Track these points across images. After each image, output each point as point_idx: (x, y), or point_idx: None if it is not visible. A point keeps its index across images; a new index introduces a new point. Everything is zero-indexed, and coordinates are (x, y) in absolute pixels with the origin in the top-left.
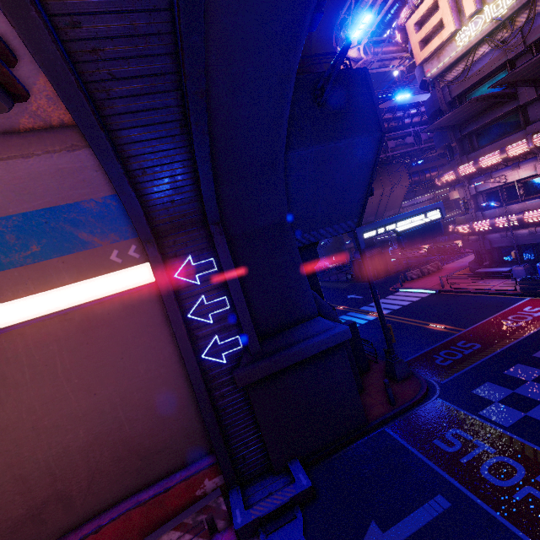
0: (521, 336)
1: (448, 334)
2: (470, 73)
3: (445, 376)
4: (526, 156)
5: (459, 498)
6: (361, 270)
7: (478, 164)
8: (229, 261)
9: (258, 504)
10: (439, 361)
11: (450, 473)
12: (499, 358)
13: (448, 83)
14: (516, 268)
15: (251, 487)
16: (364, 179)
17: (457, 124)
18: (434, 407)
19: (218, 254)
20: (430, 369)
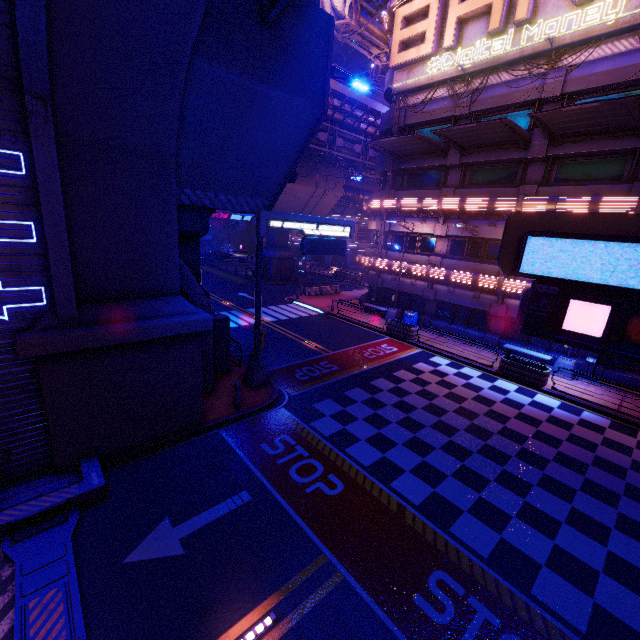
0: (370, 366)
1: (317, 353)
2: (426, 109)
3: (298, 389)
4: (433, 214)
5: (262, 493)
6: (265, 270)
7: (400, 204)
8: (53, 172)
9: (13, 507)
10: (299, 375)
11: (263, 472)
12: (347, 381)
13: (407, 106)
14: (391, 311)
15: (12, 489)
16: (289, 156)
17: (399, 154)
18: (276, 415)
19: (32, 150)
20: (288, 382)
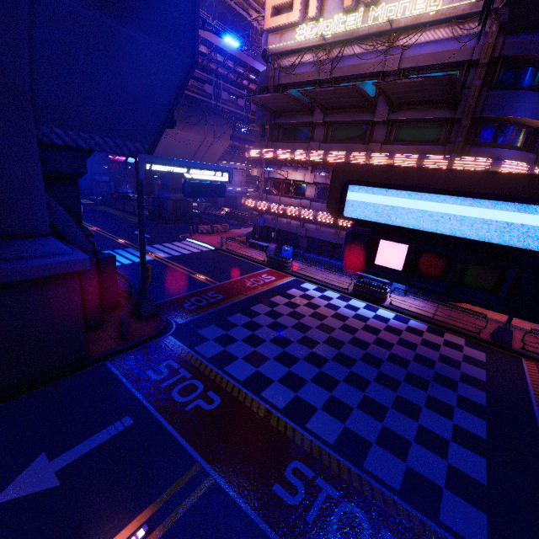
0: (251, 294)
1: (206, 285)
2: (296, 71)
3: (185, 318)
4: (303, 164)
5: (144, 416)
6: (161, 210)
7: (276, 154)
8: None
9: None
10: (187, 305)
11: (147, 397)
12: (230, 307)
13: (281, 67)
14: (271, 246)
15: None
16: (164, 102)
17: (275, 110)
18: (163, 343)
19: None
20: (176, 312)
